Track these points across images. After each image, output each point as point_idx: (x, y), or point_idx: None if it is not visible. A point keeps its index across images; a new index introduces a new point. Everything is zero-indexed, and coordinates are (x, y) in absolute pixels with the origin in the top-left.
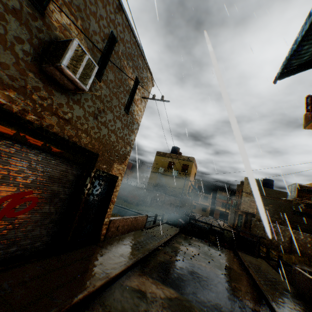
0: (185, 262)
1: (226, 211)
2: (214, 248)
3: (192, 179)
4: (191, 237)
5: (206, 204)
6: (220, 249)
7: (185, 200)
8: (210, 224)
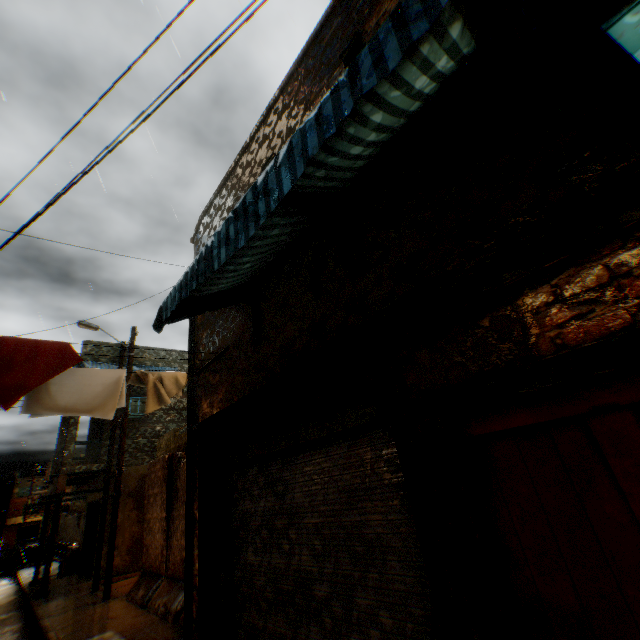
0: None
1: (39, 519)
2: None
3: None
4: None
5: None
6: None
7: None
8: None
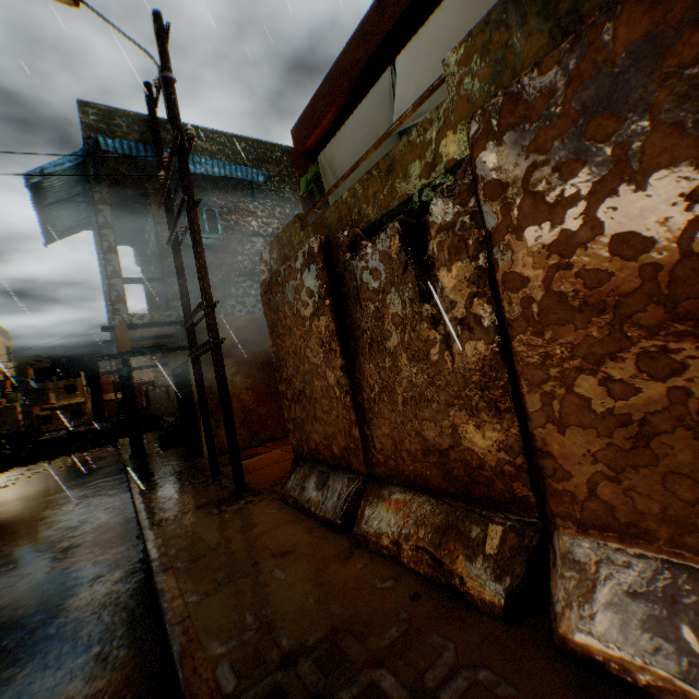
0: (21, 483)
1: None
2: (82, 454)
3: (5, 364)
4: (37, 463)
5: (79, 400)
6: (92, 451)
7: (4, 413)
8: (68, 428)
